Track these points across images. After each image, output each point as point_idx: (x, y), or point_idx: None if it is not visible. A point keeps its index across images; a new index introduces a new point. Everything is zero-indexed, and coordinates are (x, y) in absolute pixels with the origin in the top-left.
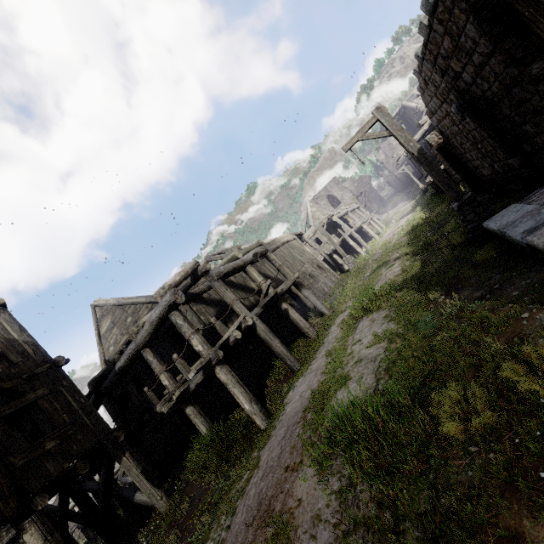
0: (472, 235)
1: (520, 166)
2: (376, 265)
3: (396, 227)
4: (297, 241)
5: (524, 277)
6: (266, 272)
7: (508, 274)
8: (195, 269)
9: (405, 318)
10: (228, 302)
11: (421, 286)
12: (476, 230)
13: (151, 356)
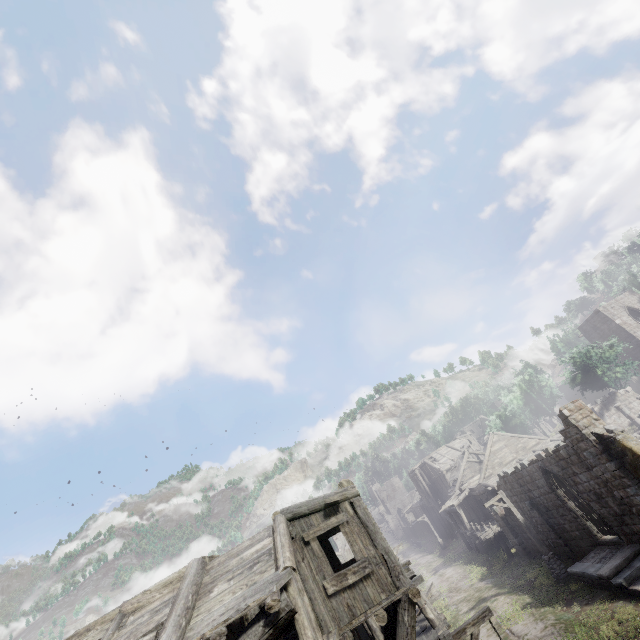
0: (556, 578)
1: (564, 544)
2: (470, 602)
3: (445, 576)
4: None
5: (599, 594)
6: None
7: (593, 593)
8: None
9: (552, 616)
10: None
11: (545, 603)
12: (560, 575)
13: (375, 623)
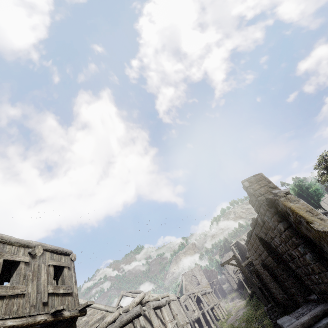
0: (275, 327)
1: (289, 299)
2: None
3: (236, 315)
4: (177, 302)
5: None
6: (161, 317)
7: None
8: (143, 297)
9: None
10: (154, 325)
11: None
12: (276, 325)
13: None
